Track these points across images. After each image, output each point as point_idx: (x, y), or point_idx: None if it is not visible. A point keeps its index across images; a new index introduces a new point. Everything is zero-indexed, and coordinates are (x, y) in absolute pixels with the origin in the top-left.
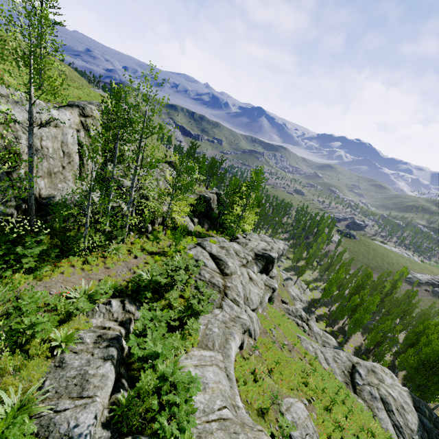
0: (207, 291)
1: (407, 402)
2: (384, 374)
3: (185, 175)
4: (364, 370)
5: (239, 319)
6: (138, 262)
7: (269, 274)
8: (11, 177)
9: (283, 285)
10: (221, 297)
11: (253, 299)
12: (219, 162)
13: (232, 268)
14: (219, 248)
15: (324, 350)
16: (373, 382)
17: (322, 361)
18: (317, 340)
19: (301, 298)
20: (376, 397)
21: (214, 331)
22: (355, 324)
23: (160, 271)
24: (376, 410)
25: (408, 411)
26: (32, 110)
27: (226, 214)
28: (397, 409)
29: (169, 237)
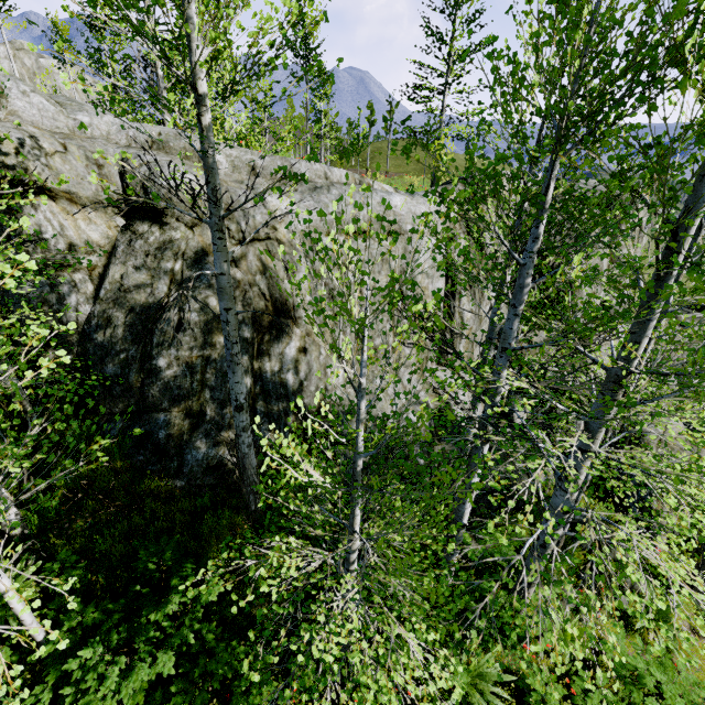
0: None
1: None
2: None
3: None
4: None
5: None
6: None
7: None
8: (267, 361)
9: None
10: None
11: None
12: None
13: None
14: None
15: None
16: None
17: None
18: None
19: None
20: None
21: None
22: None
23: None
24: None
25: None
26: (209, 150)
27: None
28: None
29: None
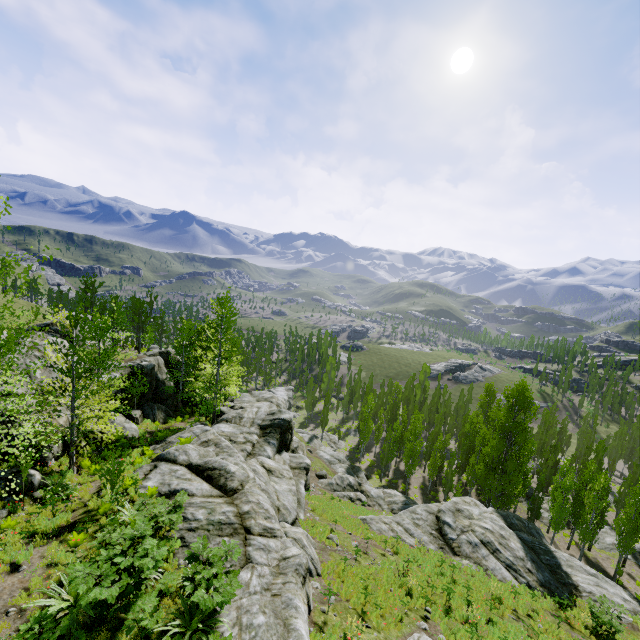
0: (216, 551)
1: (502, 526)
2: (468, 506)
3: (91, 343)
4: (450, 516)
5: (288, 563)
6: (26, 576)
7: (290, 447)
8: None
9: (310, 451)
10: (243, 540)
11: (287, 504)
12: (147, 303)
13: (240, 473)
14: (202, 447)
15: (399, 519)
16: (465, 525)
17: (404, 535)
18: (381, 507)
19: (338, 457)
20: (476, 544)
21: (258, 625)
22: (411, 458)
23: (96, 573)
24: (484, 561)
25: (508, 537)
26: None
27: (189, 382)
28: (500, 542)
29: (91, 473)
